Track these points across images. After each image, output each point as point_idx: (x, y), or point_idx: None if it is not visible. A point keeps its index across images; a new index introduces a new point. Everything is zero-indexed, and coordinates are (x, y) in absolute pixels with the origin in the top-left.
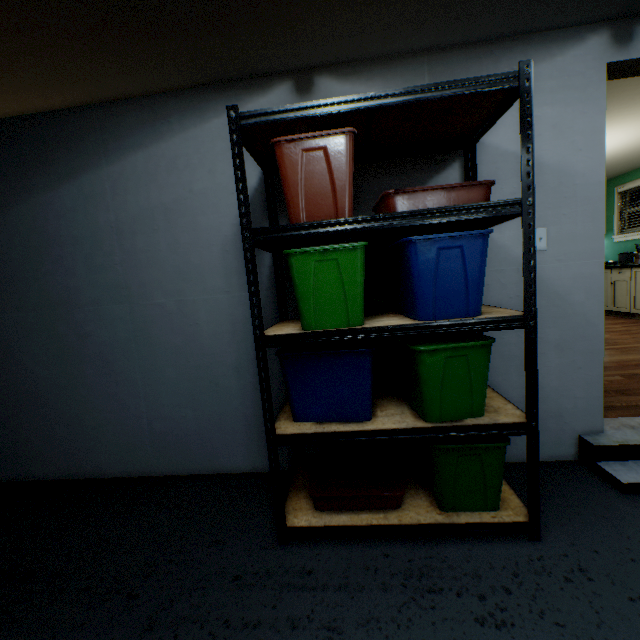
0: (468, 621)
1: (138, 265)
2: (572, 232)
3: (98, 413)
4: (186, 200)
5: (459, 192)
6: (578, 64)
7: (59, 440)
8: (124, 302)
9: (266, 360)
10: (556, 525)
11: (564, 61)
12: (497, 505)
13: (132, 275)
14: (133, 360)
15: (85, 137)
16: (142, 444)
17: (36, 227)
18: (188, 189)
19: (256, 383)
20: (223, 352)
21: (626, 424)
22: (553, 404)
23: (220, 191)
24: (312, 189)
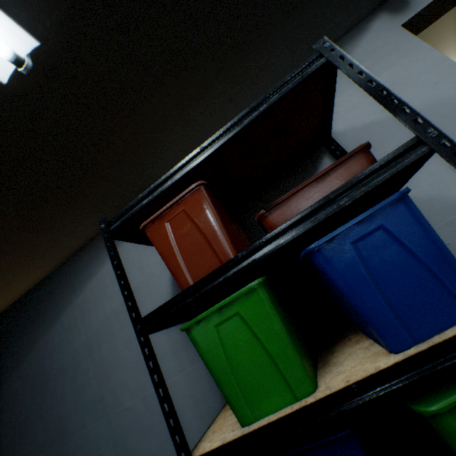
0: None
1: (106, 373)
2: None
3: None
4: None
5: (335, 173)
6: (376, 42)
7: None
8: (102, 416)
9: None
10: None
11: (362, 48)
12: None
13: (104, 384)
14: None
15: (62, 285)
16: None
17: (39, 369)
18: None
19: None
20: None
21: None
22: None
23: (150, 279)
24: (187, 249)
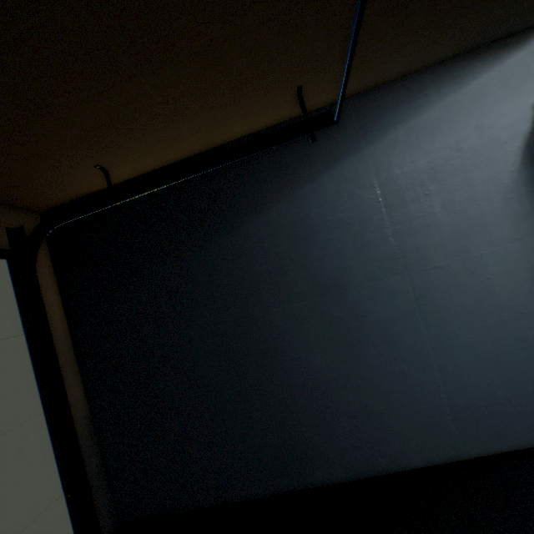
0: None
1: (411, 232)
2: None
3: (385, 396)
4: (454, 160)
5: None
6: None
7: (343, 434)
8: (401, 272)
9: None
10: None
11: None
12: None
13: (406, 243)
14: (419, 331)
15: (341, 127)
16: (442, 423)
17: (299, 218)
18: (455, 149)
19: None
20: (523, 303)
21: None
22: None
23: (490, 144)
24: None
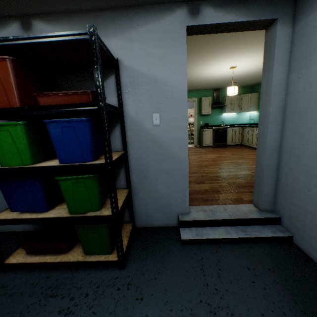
0: (55, 312)
1: None
2: (172, 116)
3: None
4: None
5: (75, 96)
6: (172, 25)
7: None
8: None
9: None
10: (138, 260)
11: (165, 23)
12: (110, 252)
13: None
14: None
15: None
16: None
17: None
18: None
19: None
20: None
21: (204, 209)
22: (166, 200)
23: None
24: None
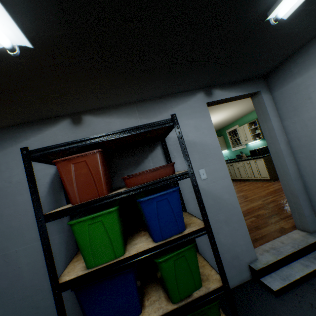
0: None
1: None
2: (215, 168)
3: None
4: (7, 188)
5: (160, 170)
6: (196, 103)
7: None
8: None
9: (62, 301)
10: None
11: (191, 103)
12: None
13: None
14: None
15: None
16: None
17: None
18: (9, 181)
19: (67, 296)
20: (41, 281)
21: (264, 249)
22: (233, 251)
23: None
24: (81, 182)
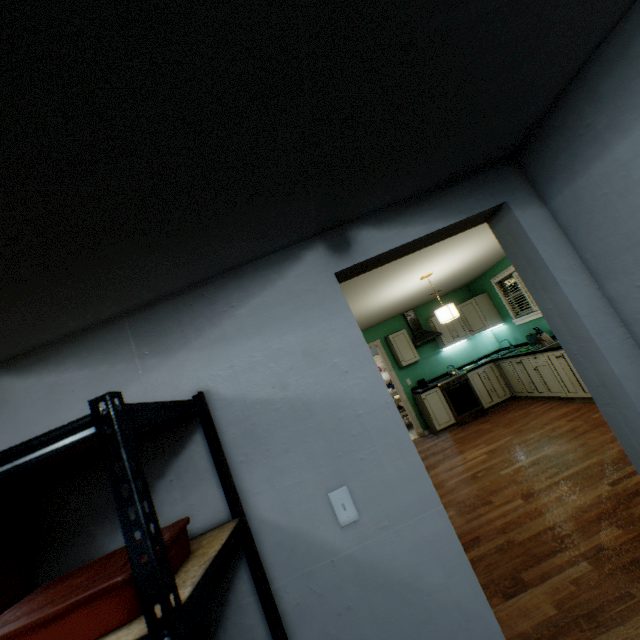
0: None
1: None
2: (383, 479)
3: None
4: None
5: (75, 613)
6: (304, 281)
7: None
8: None
9: None
10: None
11: (288, 282)
12: None
13: None
14: None
15: None
16: None
17: None
18: None
19: None
20: None
21: None
22: None
23: None
24: None
